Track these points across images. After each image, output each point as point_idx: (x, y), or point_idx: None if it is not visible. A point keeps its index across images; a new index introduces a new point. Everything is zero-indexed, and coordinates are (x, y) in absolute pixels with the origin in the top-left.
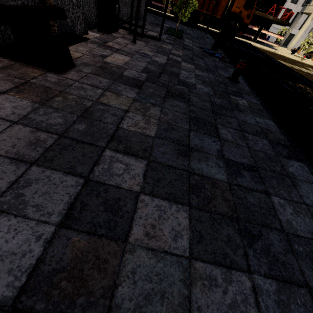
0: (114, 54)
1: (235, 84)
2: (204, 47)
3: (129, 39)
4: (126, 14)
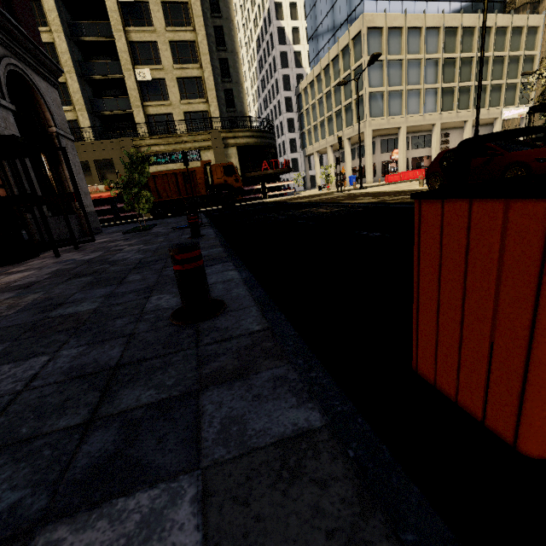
0: (10, 275)
1: (198, 238)
2: (180, 225)
3: (53, 256)
4: (58, 236)
